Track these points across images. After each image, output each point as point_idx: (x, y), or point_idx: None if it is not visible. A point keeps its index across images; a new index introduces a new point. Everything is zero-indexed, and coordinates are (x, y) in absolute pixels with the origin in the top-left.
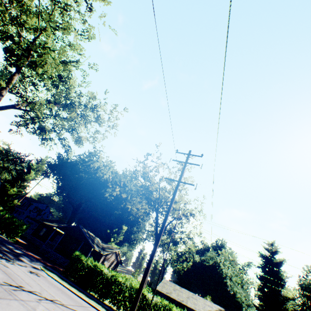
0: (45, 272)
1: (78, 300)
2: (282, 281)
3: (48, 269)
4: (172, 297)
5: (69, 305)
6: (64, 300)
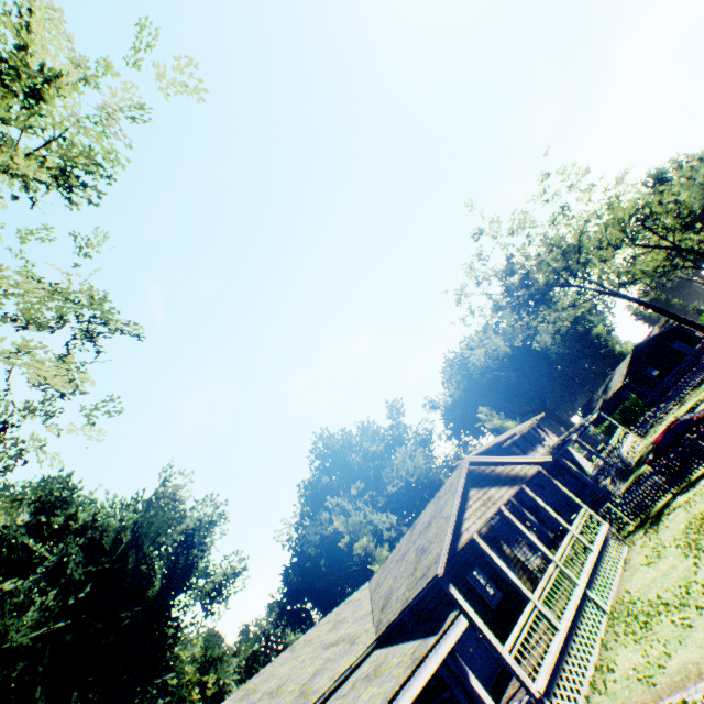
0: None
1: None
2: None
3: None
4: None
5: None
6: None
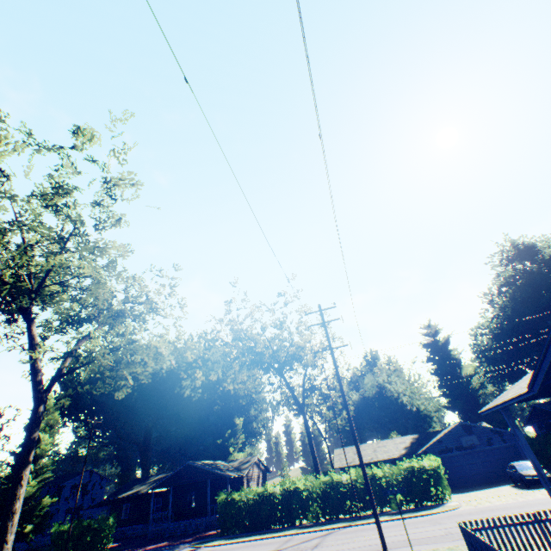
0: (206, 547)
1: (275, 540)
2: (456, 361)
3: (202, 542)
4: (358, 463)
5: (279, 548)
6: (268, 548)
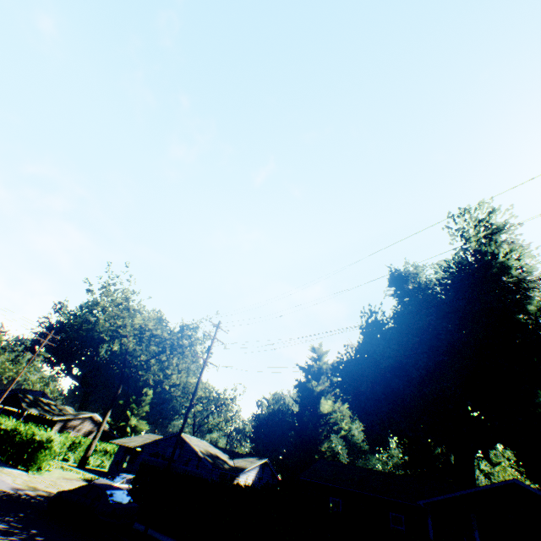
0: None
1: None
2: (314, 393)
3: None
4: (124, 445)
5: None
6: None
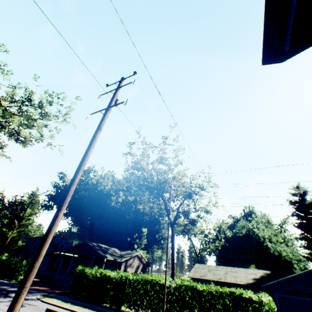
0: (40, 300)
1: None
2: None
3: (49, 296)
4: (207, 279)
5: None
6: None
